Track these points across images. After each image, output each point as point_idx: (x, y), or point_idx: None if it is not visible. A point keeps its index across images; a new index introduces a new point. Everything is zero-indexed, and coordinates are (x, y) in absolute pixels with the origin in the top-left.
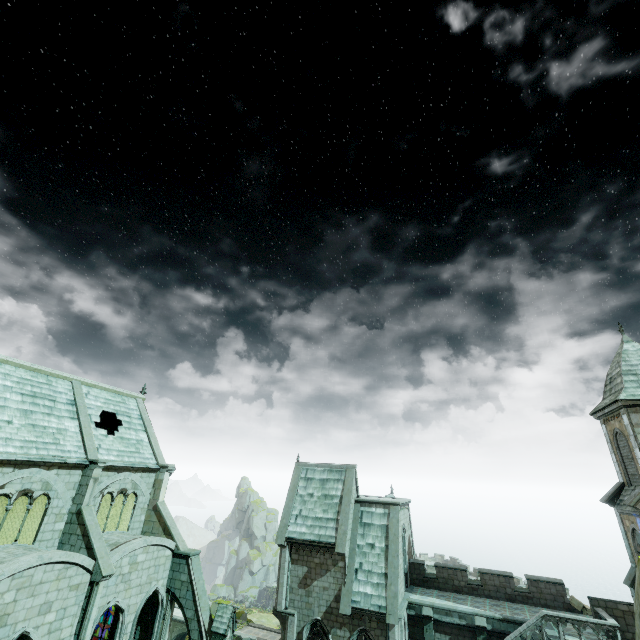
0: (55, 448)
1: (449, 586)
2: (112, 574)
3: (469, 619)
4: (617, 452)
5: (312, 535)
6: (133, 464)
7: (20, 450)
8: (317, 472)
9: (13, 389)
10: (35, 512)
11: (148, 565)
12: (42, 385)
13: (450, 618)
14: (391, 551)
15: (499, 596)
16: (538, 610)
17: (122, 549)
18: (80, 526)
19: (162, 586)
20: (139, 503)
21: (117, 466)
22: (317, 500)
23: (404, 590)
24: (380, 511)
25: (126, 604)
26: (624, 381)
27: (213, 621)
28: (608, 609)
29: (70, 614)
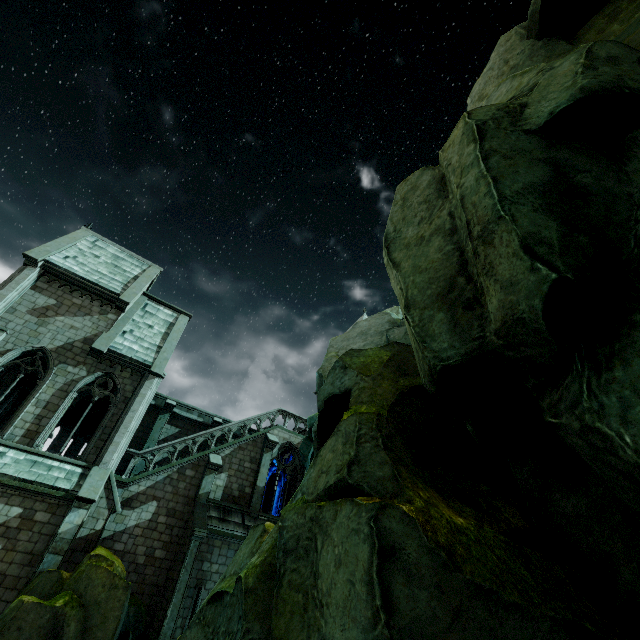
0: None
1: None
2: None
3: (207, 419)
4: None
5: (88, 276)
6: None
7: None
8: (112, 248)
9: None
10: None
11: None
12: None
13: (190, 414)
14: (172, 336)
15: None
16: None
17: None
18: None
19: None
20: None
21: None
22: (104, 263)
23: None
24: (168, 313)
25: None
26: None
27: None
28: None
29: None
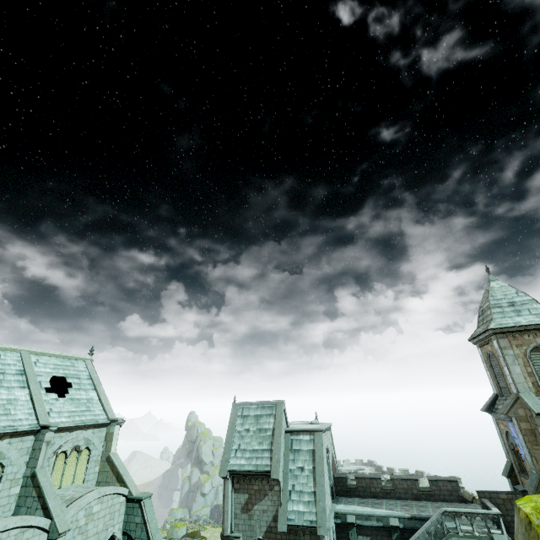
0: (6, 419)
1: (367, 493)
2: (68, 530)
3: (385, 521)
4: (491, 370)
5: (250, 466)
6: (84, 422)
7: None
8: (252, 409)
9: None
10: None
11: (103, 514)
12: None
13: (370, 522)
14: (318, 472)
15: (408, 497)
16: (439, 505)
17: (77, 504)
18: (35, 488)
19: (118, 530)
20: (92, 456)
21: (69, 427)
22: (253, 434)
23: (331, 502)
24: (307, 438)
25: None
26: (492, 313)
27: None
28: (492, 499)
29: None
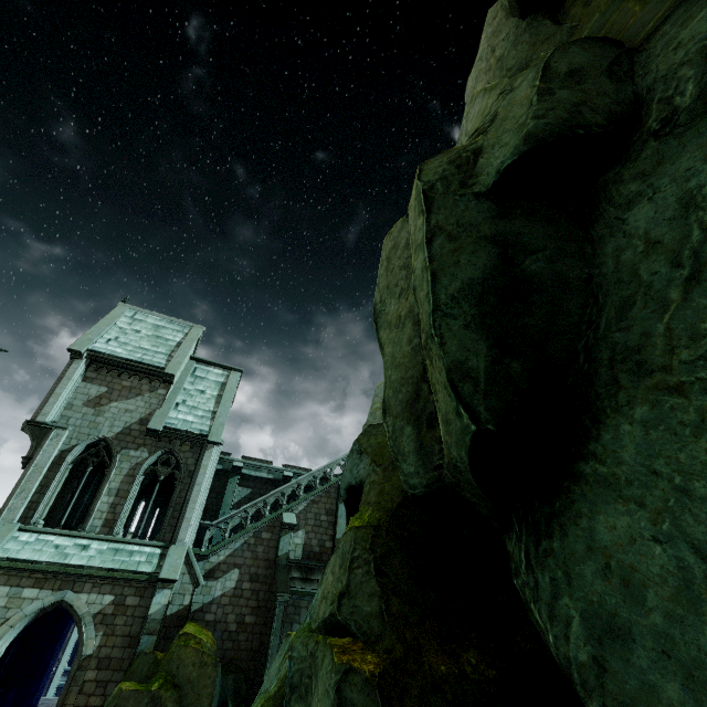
0: None
1: None
2: None
3: (277, 474)
4: None
5: (132, 356)
6: None
7: None
8: (151, 318)
9: None
10: None
11: None
12: None
13: (259, 473)
14: (225, 398)
15: None
16: None
17: None
18: None
19: None
20: None
21: None
22: (145, 336)
23: None
24: (219, 372)
25: None
26: None
27: None
28: None
29: None
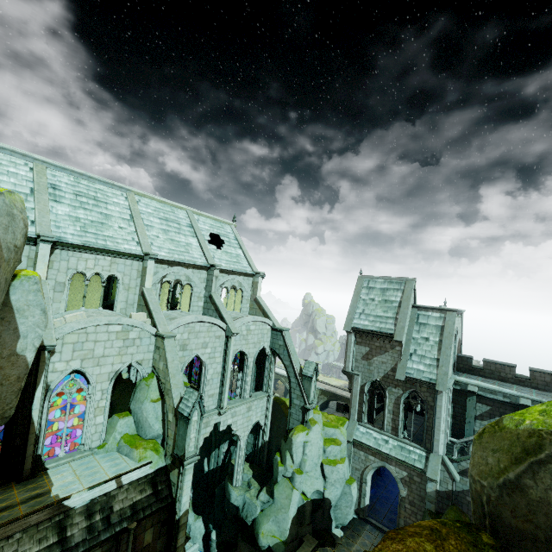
0: (188, 255)
1: (495, 376)
2: (237, 333)
3: (513, 399)
4: None
5: (373, 327)
6: (237, 270)
7: (168, 255)
8: (378, 283)
9: (153, 215)
10: (182, 299)
11: (257, 332)
12: (169, 213)
13: (494, 396)
14: (444, 344)
15: (547, 389)
16: None
17: (240, 320)
18: (213, 305)
19: (267, 346)
20: (244, 296)
21: (227, 270)
22: (378, 303)
23: (451, 373)
24: (436, 315)
25: (247, 352)
26: None
27: (303, 369)
28: None
29: (218, 351)
